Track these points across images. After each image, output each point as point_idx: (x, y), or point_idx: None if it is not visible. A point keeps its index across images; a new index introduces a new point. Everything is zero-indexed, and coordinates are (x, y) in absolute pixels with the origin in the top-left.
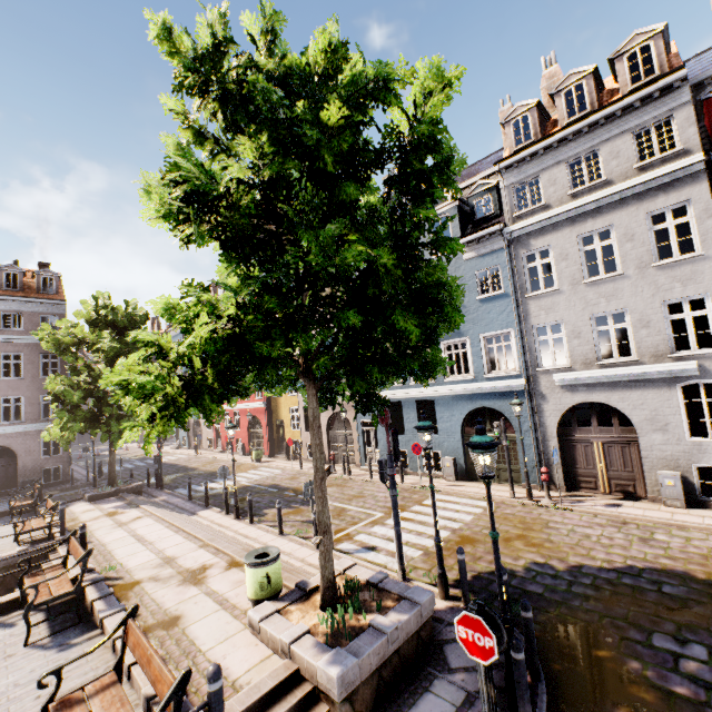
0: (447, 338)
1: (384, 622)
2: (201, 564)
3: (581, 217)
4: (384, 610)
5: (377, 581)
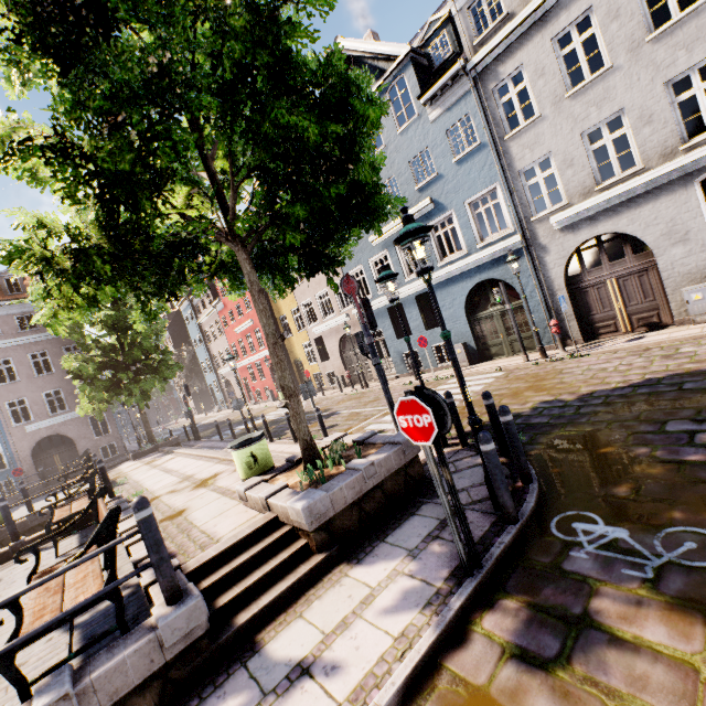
0: (432, 219)
1: (359, 462)
2: (214, 473)
3: (552, 13)
4: (365, 457)
5: (363, 439)
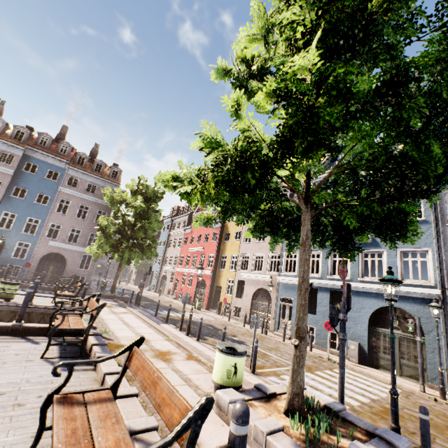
0: (366, 248)
1: None
2: (168, 350)
3: None
4: (356, 439)
5: (337, 409)
